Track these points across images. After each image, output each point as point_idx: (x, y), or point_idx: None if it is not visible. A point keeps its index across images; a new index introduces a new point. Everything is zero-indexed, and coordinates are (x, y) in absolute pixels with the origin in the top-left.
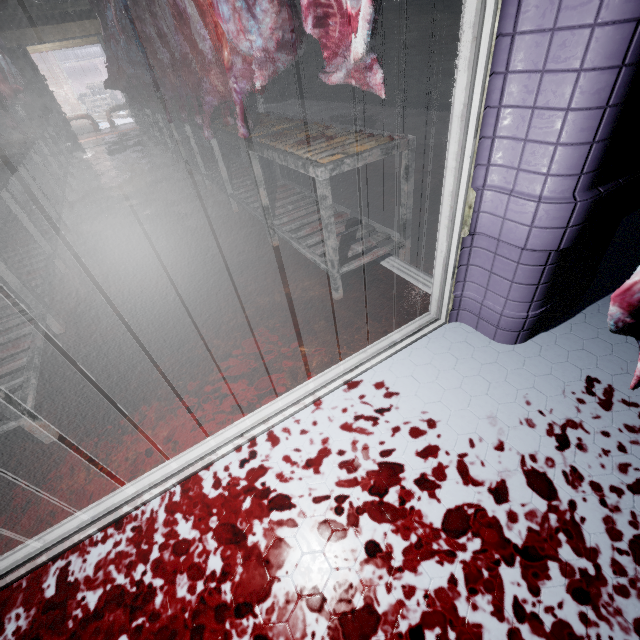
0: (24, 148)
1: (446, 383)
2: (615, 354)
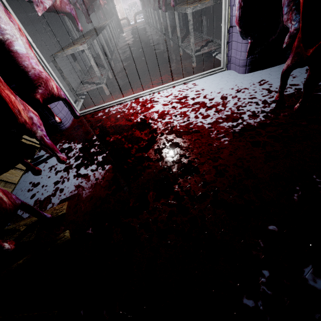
0: (106, 24)
1: (214, 83)
2: (279, 74)
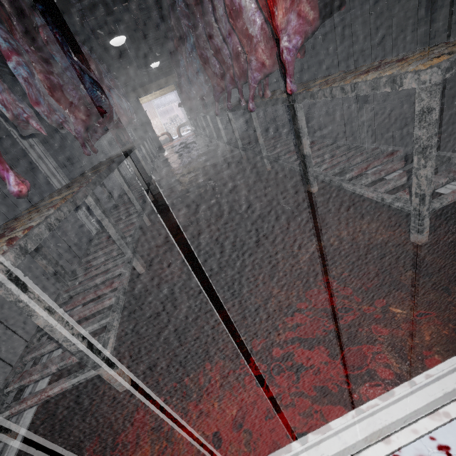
0: (132, 148)
1: None
2: None
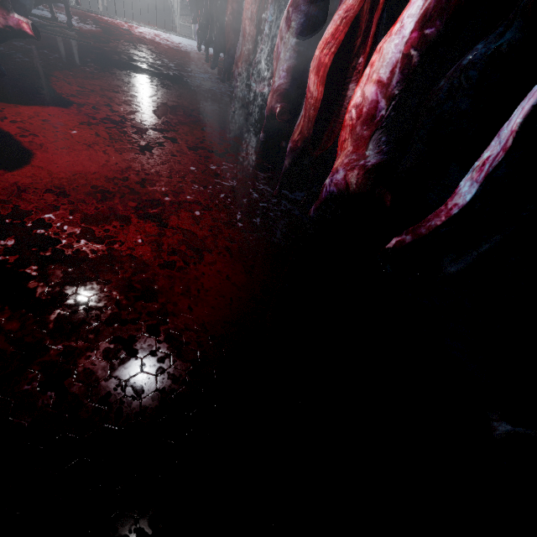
0: None
1: (182, 40)
2: None
